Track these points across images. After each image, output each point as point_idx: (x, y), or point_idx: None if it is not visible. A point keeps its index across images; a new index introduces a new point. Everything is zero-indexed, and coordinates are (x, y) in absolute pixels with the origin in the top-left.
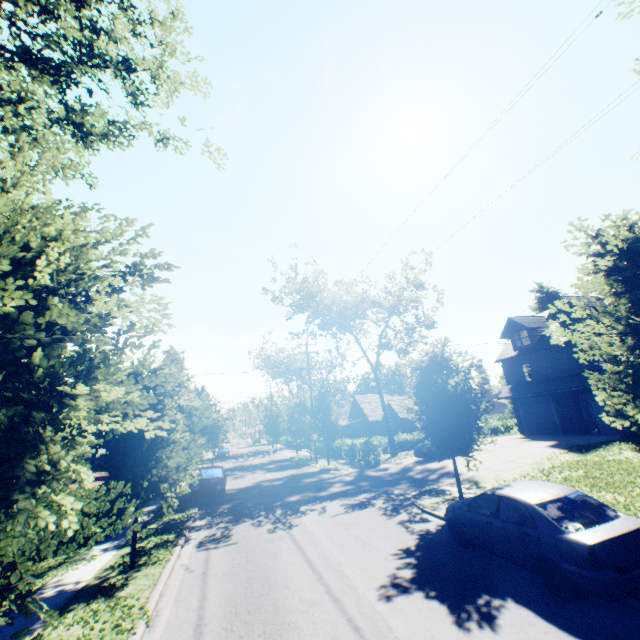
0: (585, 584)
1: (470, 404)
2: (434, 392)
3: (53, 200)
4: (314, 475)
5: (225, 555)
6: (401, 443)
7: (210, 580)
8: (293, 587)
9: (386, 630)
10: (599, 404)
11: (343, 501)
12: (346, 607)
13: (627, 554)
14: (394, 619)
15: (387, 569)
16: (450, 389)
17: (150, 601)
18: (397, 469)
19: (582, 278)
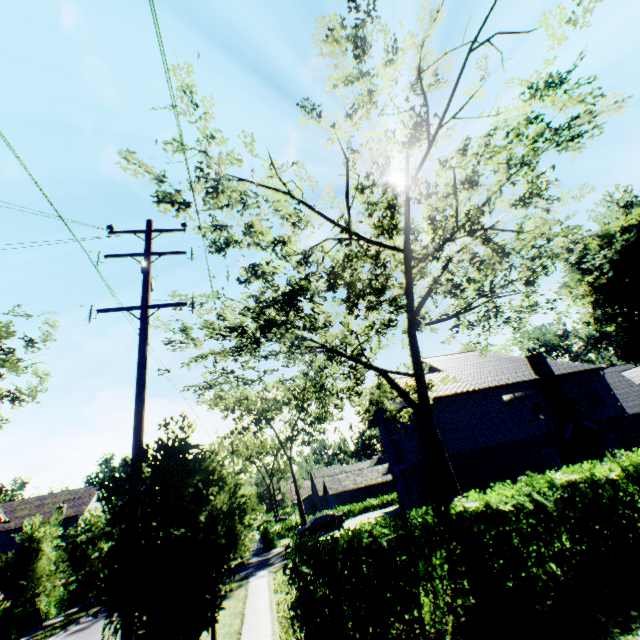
0: None
1: None
2: None
3: None
4: None
5: (72, 638)
6: None
7: None
8: None
9: None
10: None
11: None
12: None
13: None
14: None
15: None
16: None
17: None
18: (274, 553)
19: None
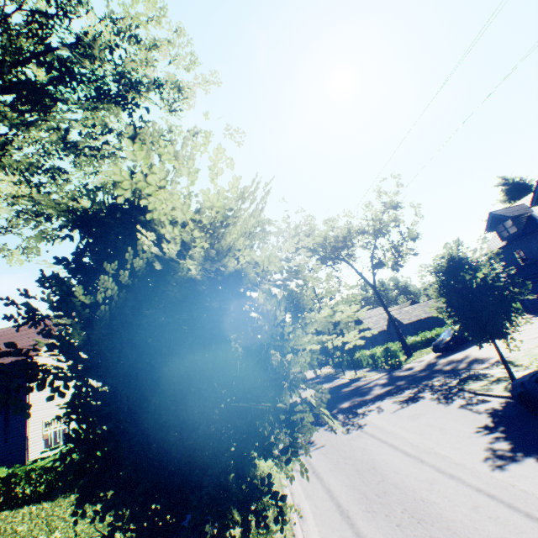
0: None
1: (501, 291)
2: (460, 289)
3: (177, 191)
4: (349, 384)
5: (321, 456)
6: (411, 345)
7: (323, 477)
8: (402, 472)
9: (522, 493)
10: None
11: (392, 399)
12: (466, 480)
13: None
14: (522, 484)
15: (480, 445)
16: (479, 282)
17: (287, 498)
18: (422, 366)
19: None
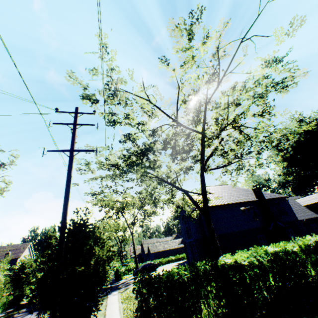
0: None
1: None
2: None
3: None
4: None
5: None
6: None
7: None
8: None
9: None
10: None
11: None
12: None
13: None
14: None
15: None
16: None
17: None
18: (121, 282)
19: None
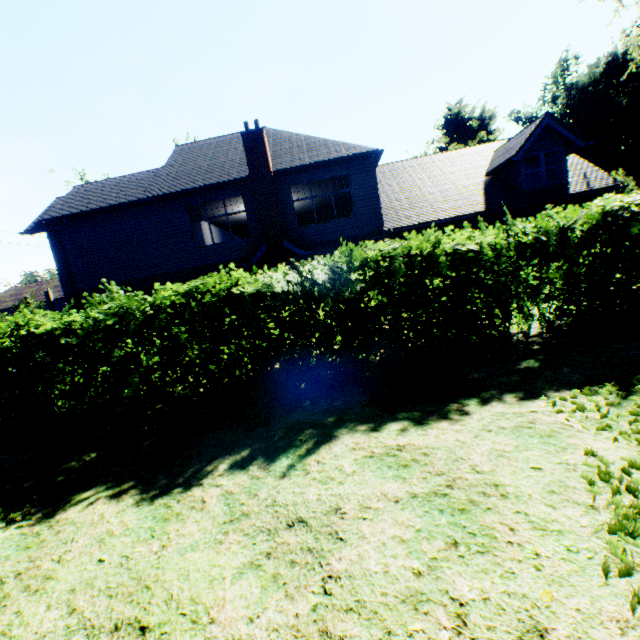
0: None
1: None
2: None
3: None
4: None
5: None
6: None
7: None
8: None
9: None
10: None
11: None
12: None
13: None
14: None
15: None
16: None
17: None
18: None
19: None
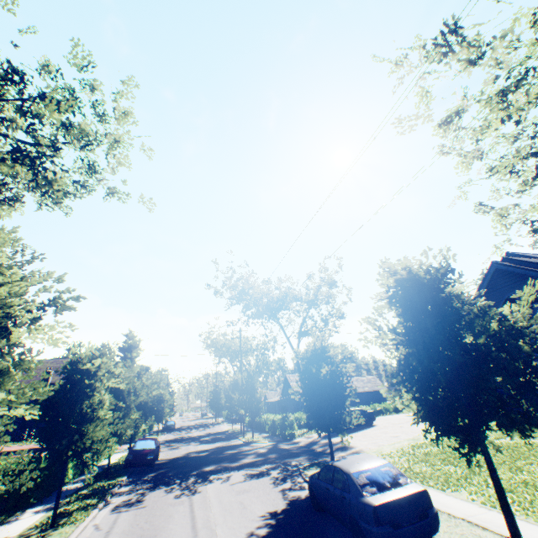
0: (372, 537)
1: (339, 389)
2: (314, 378)
3: (6, 259)
4: (236, 447)
5: (131, 517)
6: None
7: (110, 537)
8: None
9: None
10: (383, 395)
11: (247, 471)
12: None
13: (402, 513)
14: None
15: (249, 528)
16: (323, 376)
17: None
18: (306, 442)
19: (388, 300)
